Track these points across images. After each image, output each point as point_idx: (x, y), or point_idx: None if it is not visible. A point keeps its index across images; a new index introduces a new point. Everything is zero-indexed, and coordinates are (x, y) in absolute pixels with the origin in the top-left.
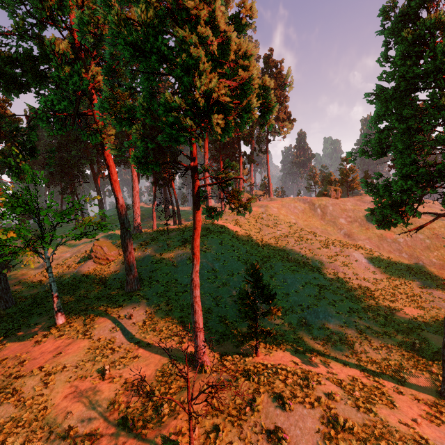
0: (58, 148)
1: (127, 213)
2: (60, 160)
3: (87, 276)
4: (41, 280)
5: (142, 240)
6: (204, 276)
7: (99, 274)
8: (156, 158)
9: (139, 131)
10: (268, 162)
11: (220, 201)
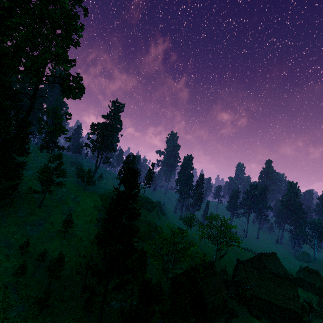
0: None
1: None
2: None
3: None
4: None
5: None
6: None
7: None
8: None
9: None
10: None
11: None
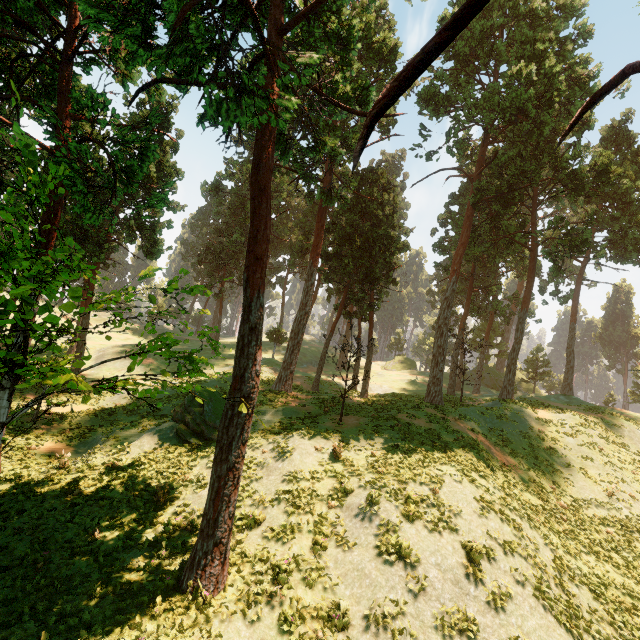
0: (222, 230)
1: (260, 353)
2: (218, 246)
3: (142, 464)
4: (89, 428)
5: (285, 414)
6: (431, 637)
7: (167, 470)
8: (355, 265)
9: (343, 204)
10: (575, 321)
11: (456, 374)
